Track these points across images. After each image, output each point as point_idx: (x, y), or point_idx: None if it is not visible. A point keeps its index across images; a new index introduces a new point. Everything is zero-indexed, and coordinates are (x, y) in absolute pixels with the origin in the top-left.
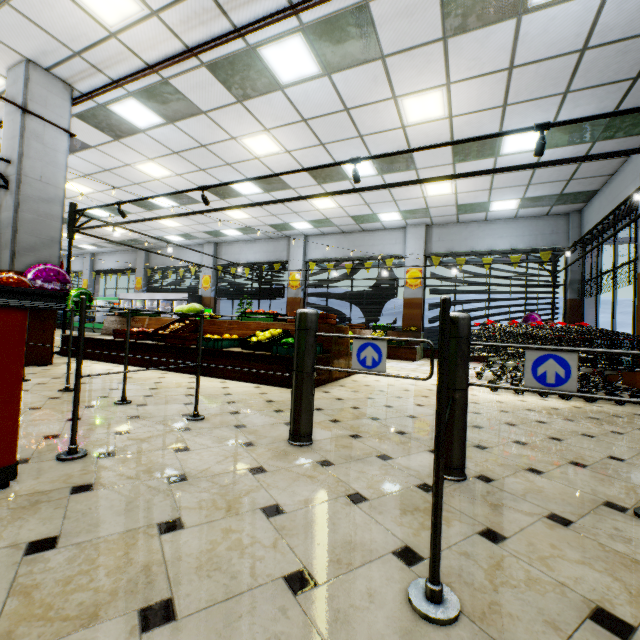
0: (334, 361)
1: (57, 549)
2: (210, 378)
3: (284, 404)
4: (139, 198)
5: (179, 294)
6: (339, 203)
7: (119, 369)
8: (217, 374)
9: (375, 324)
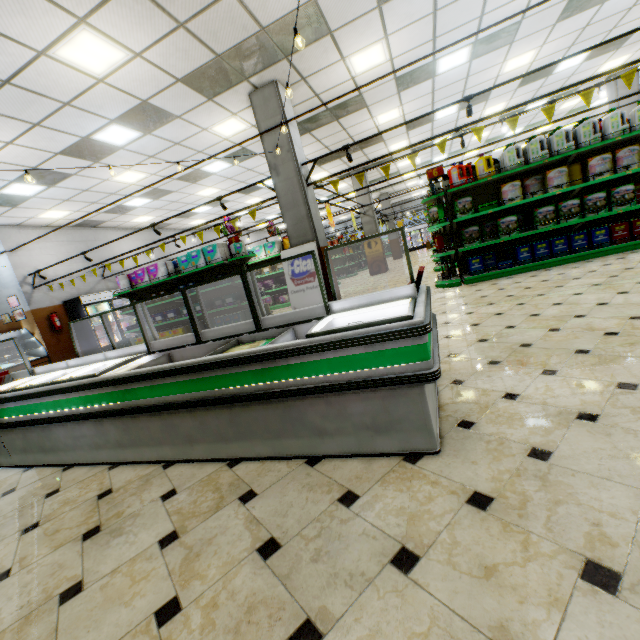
0: None
1: None
2: None
3: None
4: None
5: None
6: None
7: None
8: None
9: None
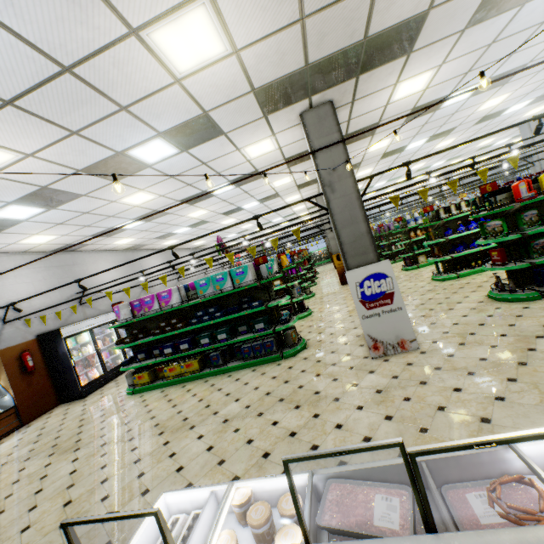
0: None
1: None
2: None
3: None
4: None
5: None
6: None
7: None
8: None
9: None
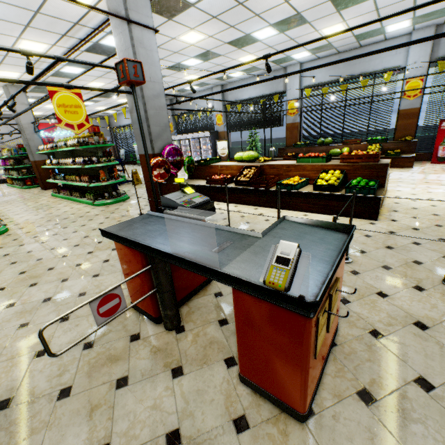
0: (384, 191)
1: (437, 388)
2: (291, 211)
3: (382, 239)
4: (207, 75)
5: (203, 133)
6: (349, 25)
7: (224, 207)
8: (295, 208)
9: (370, 138)
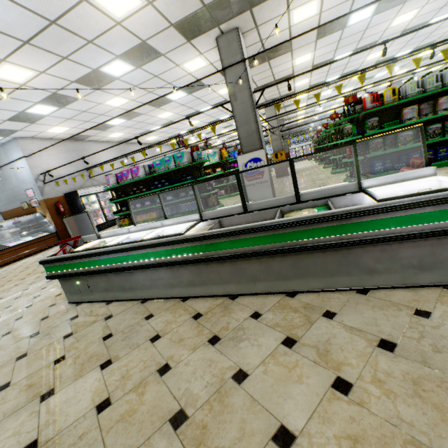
0: None
1: None
2: None
3: None
4: None
5: None
6: None
7: None
8: None
9: None
